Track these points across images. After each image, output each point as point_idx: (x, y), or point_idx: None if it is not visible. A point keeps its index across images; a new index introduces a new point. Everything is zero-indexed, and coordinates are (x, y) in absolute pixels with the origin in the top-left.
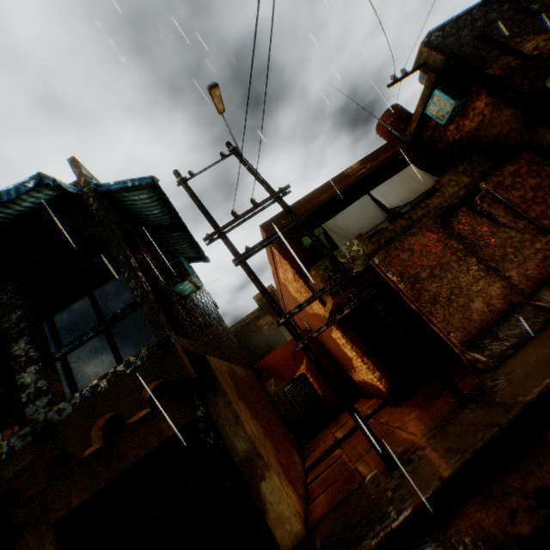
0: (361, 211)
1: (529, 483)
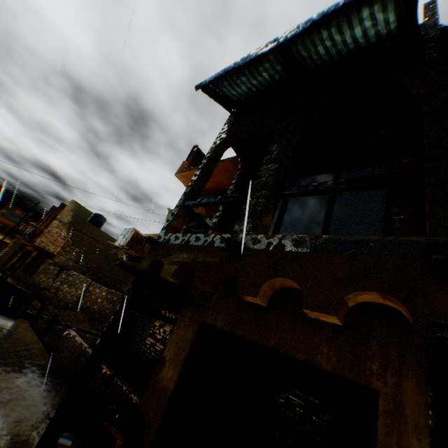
0: None
1: None
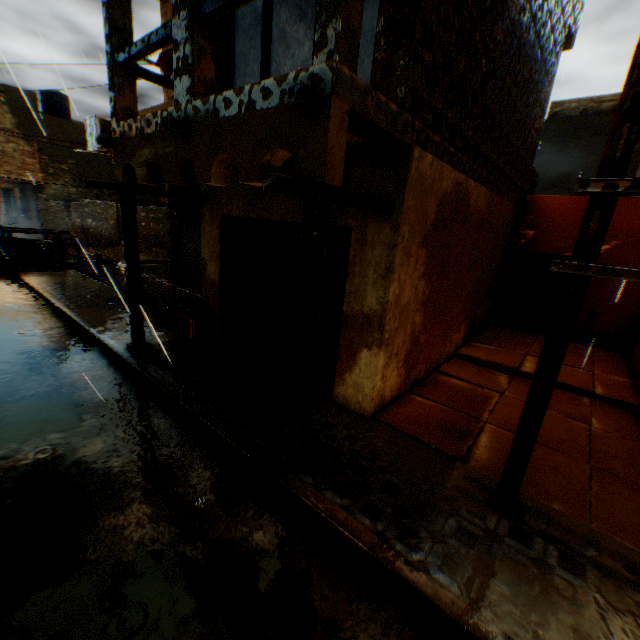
0: None
1: None
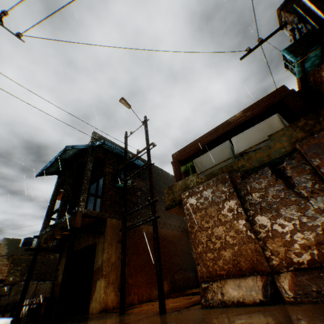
0: (218, 153)
1: None
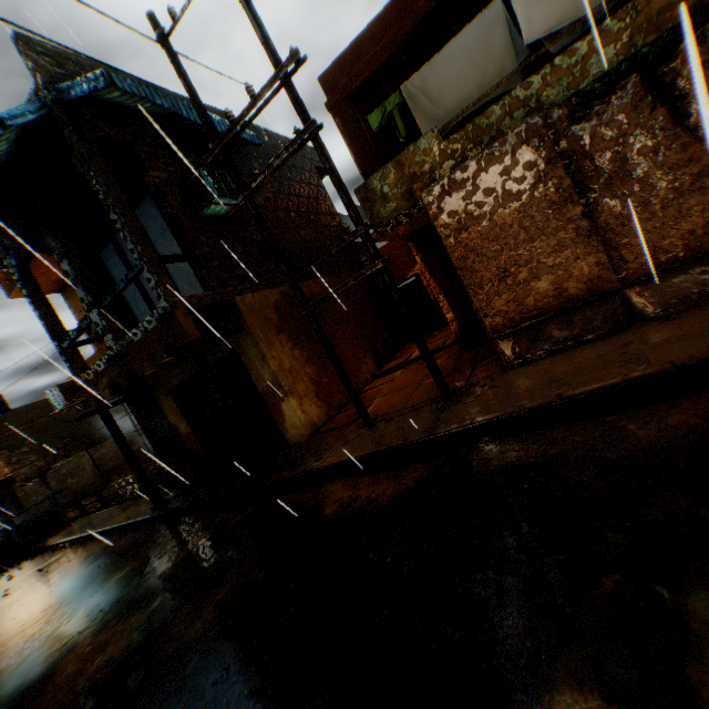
0: (473, 52)
1: (362, 491)
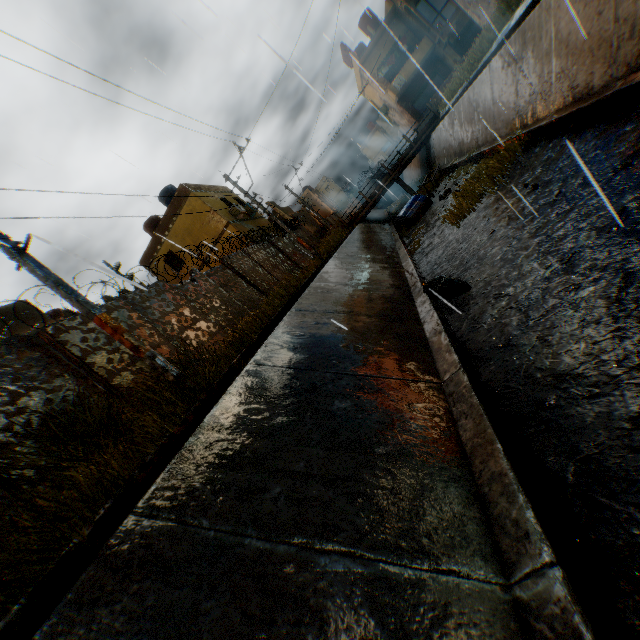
0: None
1: None
